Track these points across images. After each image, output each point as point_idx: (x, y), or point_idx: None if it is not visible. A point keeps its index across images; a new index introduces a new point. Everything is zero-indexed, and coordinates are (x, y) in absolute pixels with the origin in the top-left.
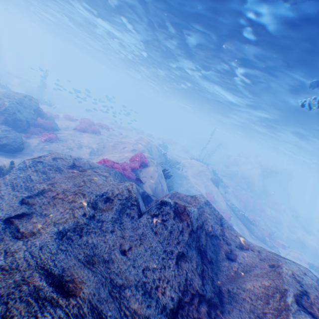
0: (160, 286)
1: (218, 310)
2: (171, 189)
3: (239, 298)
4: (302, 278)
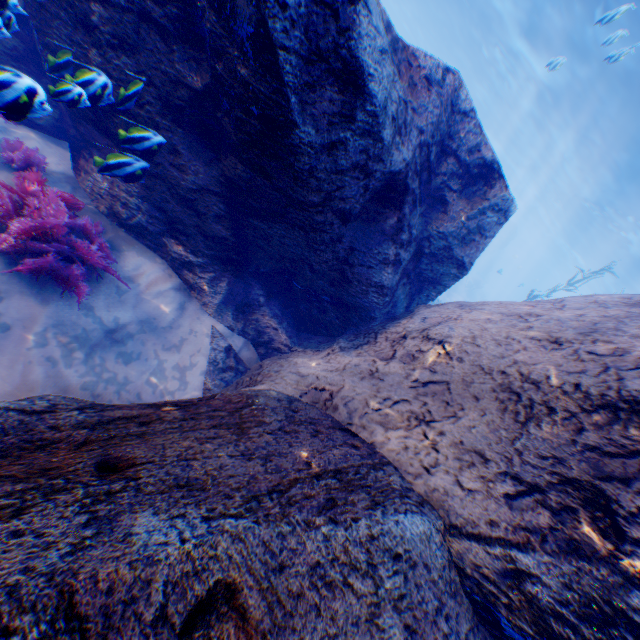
0: None
1: None
2: None
3: None
4: None
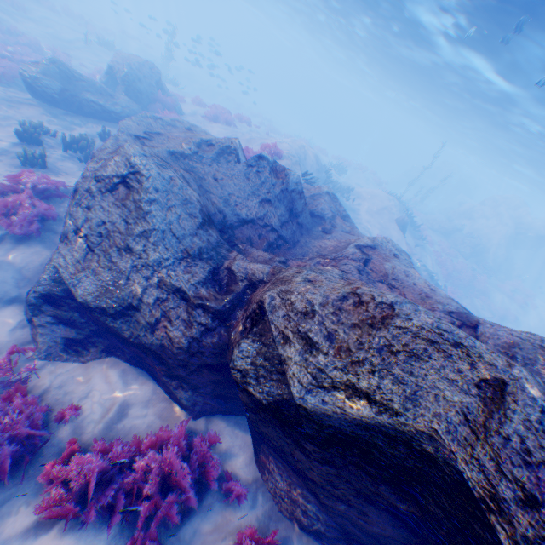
0: (237, 204)
1: (288, 246)
2: None
3: (312, 247)
4: (381, 244)
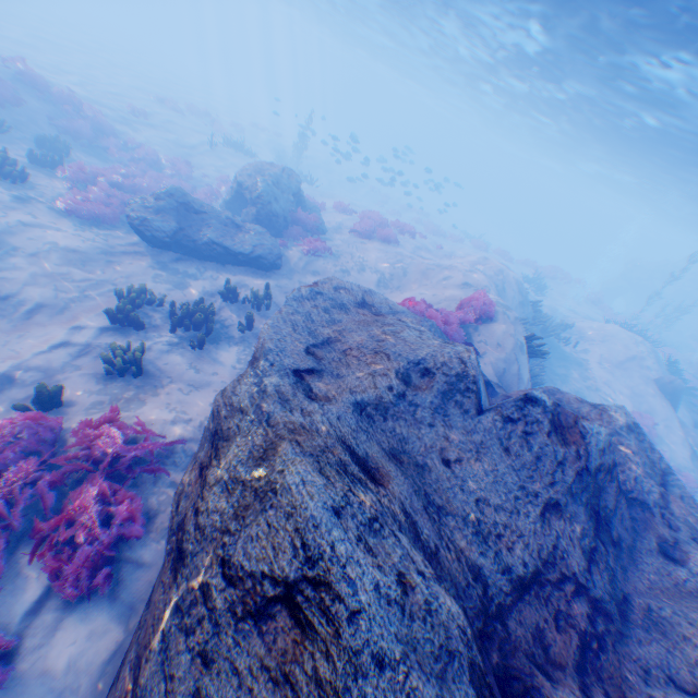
0: (502, 534)
1: (613, 627)
2: (538, 383)
3: (672, 632)
4: None
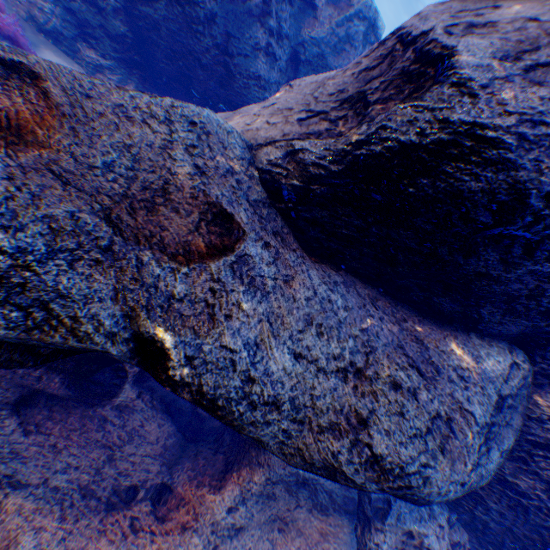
0: None
1: None
2: None
3: None
4: None
